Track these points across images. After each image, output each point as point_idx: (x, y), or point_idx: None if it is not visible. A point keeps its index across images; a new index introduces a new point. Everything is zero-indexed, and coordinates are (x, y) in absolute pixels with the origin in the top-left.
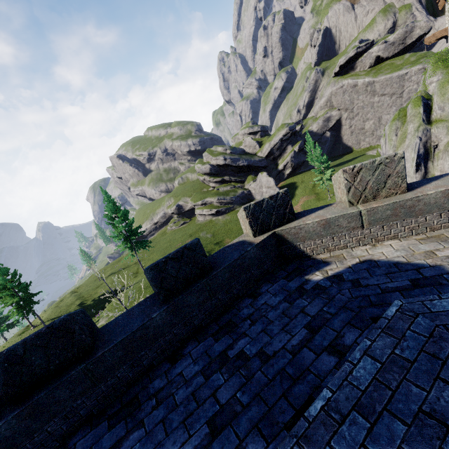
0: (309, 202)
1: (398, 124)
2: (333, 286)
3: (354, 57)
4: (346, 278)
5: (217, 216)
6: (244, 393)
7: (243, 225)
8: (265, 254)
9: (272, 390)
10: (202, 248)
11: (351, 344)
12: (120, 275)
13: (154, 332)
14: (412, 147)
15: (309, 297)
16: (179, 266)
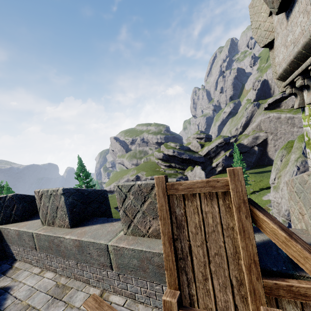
0: None
1: (284, 152)
2: None
3: (280, 99)
4: None
5: None
6: None
7: None
8: None
9: None
10: None
11: None
12: None
13: None
14: (290, 174)
15: None
16: None
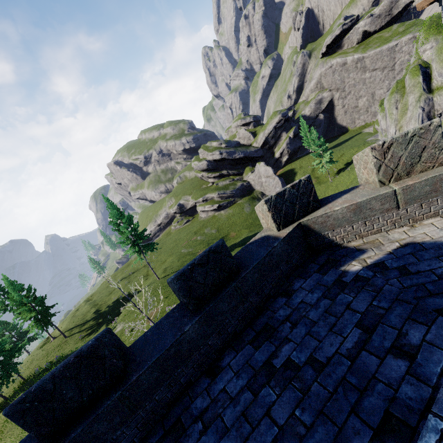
0: None
1: (397, 97)
2: (377, 276)
3: (340, 35)
4: (389, 266)
5: (219, 211)
6: (303, 410)
7: (263, 219)
8: (292, 248)
9: (337, 405)
10: (227, 249)
11: (419, 343)
12: (131, 279)
13: (188, 346)
14: (415, 119)
15: (351, 291)
16: (206, 271)
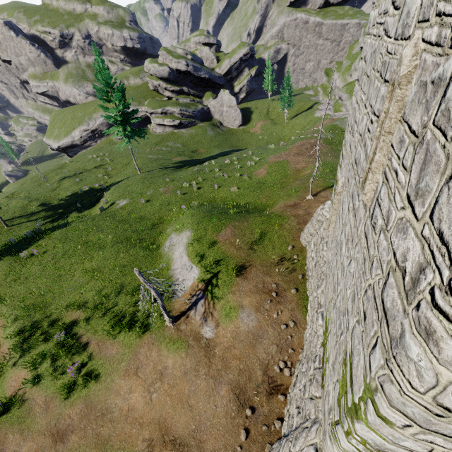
0: (266, 125)
1: None
2: None
3: None
4: None
5: (178, 129)
6: None
7: None
8: None
9: None
10: None
11: None
12: (82, 178)
13: None
14: None
15: None
16: None
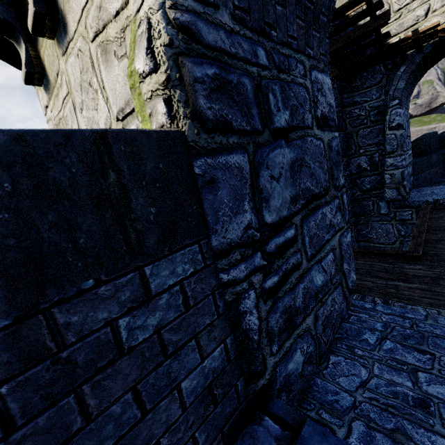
0: None
1: None
2: None
3: None
4: None
5: None
6: None
7: None
8: None
9: None
10: None
11: None
12: None
13: None
14: None
15: None
16: None
